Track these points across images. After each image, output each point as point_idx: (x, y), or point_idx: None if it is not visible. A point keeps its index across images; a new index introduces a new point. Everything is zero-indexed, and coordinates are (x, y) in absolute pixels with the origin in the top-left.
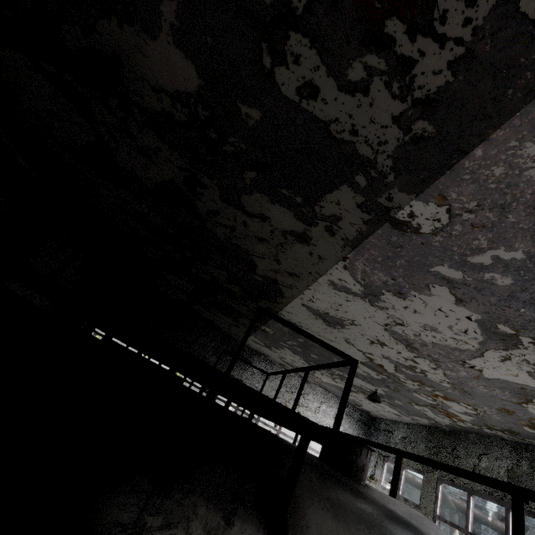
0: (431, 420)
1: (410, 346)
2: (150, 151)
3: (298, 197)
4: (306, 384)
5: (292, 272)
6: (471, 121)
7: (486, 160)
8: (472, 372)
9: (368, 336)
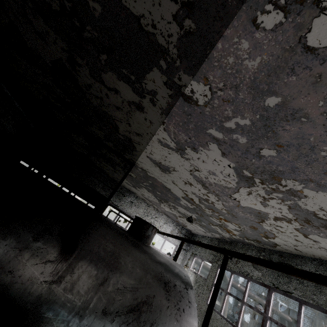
0: (220, 235)
1: (204, 185)
2: (43, 35)
3: (132, 76)
4: (157, 212)
5: (138, 132)
6: (213, 21)
7: (224, 52)
8: (235, 202)
9: (183, 179)
